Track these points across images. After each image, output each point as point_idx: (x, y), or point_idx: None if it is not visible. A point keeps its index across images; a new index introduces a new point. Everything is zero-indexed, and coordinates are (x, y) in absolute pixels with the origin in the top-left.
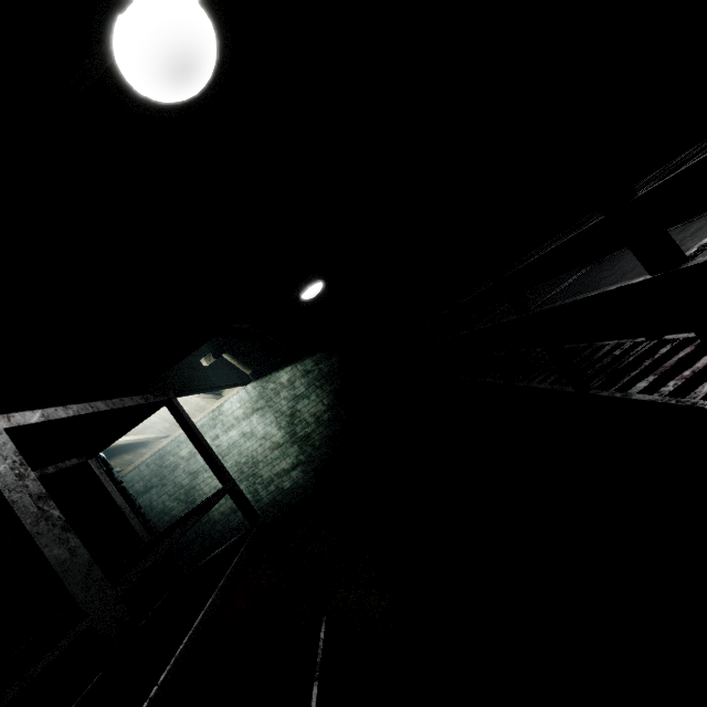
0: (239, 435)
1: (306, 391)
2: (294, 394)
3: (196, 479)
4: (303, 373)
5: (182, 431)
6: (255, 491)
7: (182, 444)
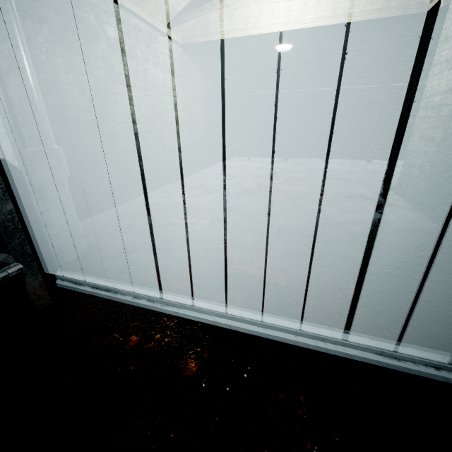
0: (162, 82)
1: (199, 98)
2: (195, 92)
3: (113, 83)
4: (201, 83)
5: (125, 3)
6: (158, 149)
7: (113, 18)
